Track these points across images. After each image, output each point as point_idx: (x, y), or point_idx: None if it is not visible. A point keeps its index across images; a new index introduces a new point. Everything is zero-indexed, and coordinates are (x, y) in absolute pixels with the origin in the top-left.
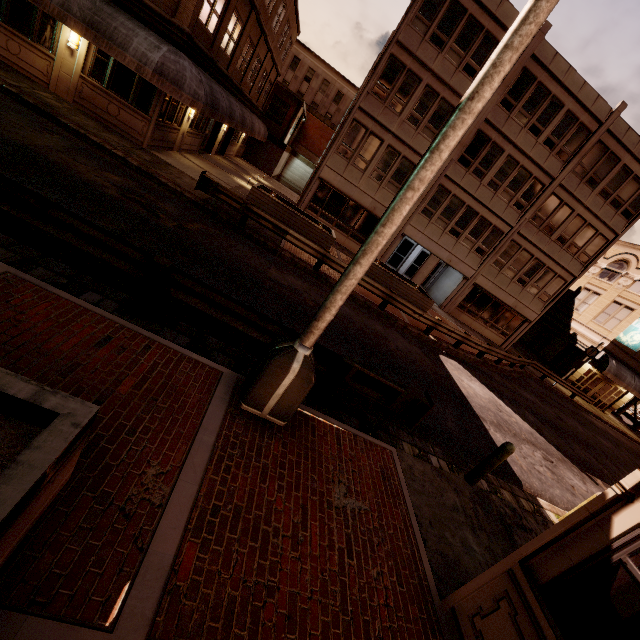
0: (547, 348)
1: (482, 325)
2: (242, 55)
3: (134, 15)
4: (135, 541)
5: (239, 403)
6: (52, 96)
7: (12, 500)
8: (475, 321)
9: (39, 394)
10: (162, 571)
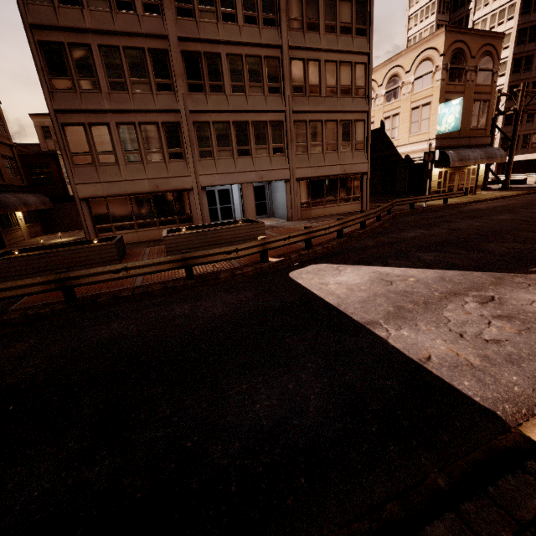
0: (398, 183)
1: (334, 206)
2: None
3: None
4: None
5: None
6: None
7: None
8: (326, 208)
9: None
10: None
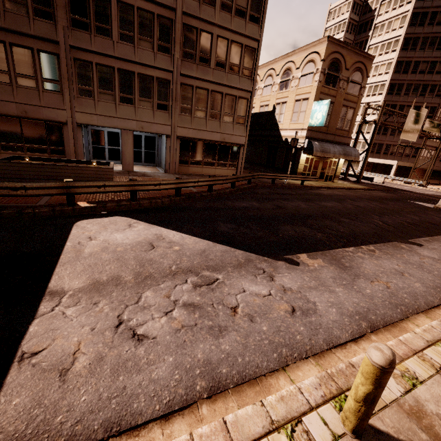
0: (277, 160)
1: (211, 168)
2: None
3: None
4: None
5: None
6: None
7: None
8: (203, 168)
9: None
10: None
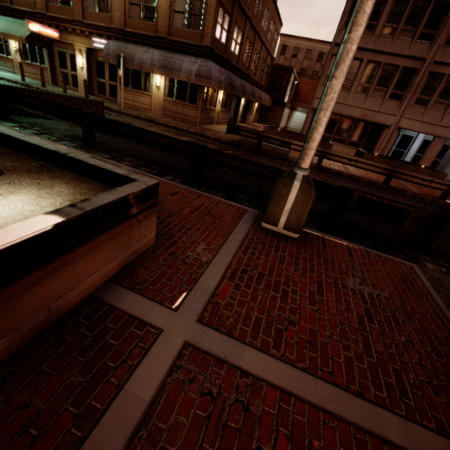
0: None
1: None
2: (245, 52)
3: (182, 53)
4: (190, 275)
5: (259, 223)
6: (153, 114)
7: (110, 199)
8: None
9: (129, 174)
10: (207, 292)
